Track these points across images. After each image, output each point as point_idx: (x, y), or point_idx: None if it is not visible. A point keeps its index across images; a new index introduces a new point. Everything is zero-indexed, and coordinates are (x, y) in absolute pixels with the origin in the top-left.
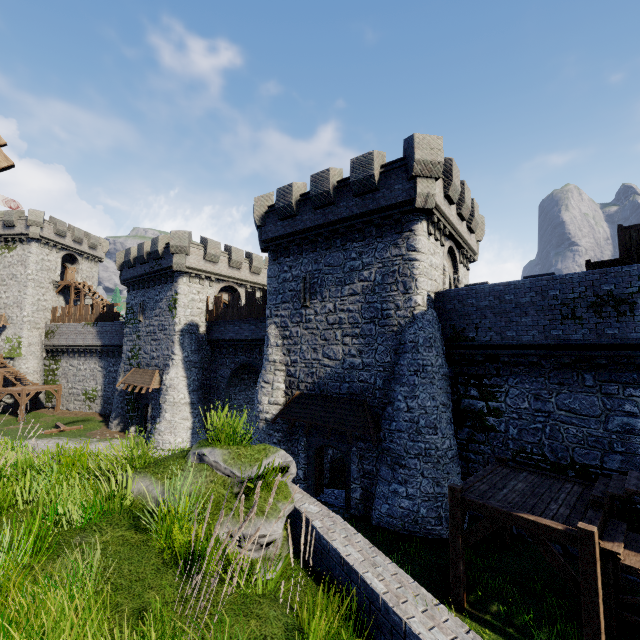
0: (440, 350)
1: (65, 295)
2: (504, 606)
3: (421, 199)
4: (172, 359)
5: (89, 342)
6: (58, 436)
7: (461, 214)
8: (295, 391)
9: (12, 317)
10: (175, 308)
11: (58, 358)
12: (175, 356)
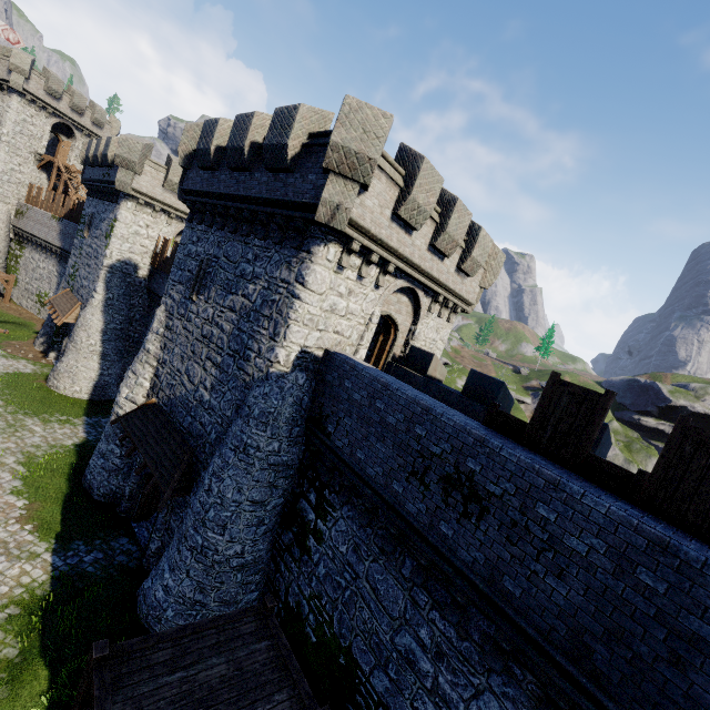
0: (282, 432)
1: (50, 173)
2: None
3: (326, 210)
4: (92, 296)
5: (51, 239)
6: None
7: (436, 247)
8: (154, 397)
9: None
10: (110, 237)
11: (23, 245)
12: (96, 294)
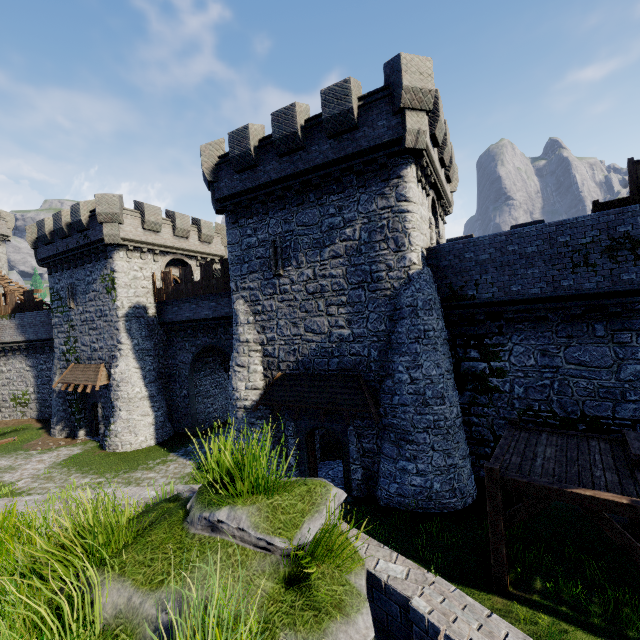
0: (440, 312)
1: None
2: (546, 580)
3: (411, 137)
4: (119, 349)
5: (8, 338)
6: None
7: (443, 159)
8: (276, 372)
9: None
10: (114, 289)
11: None
12: (122, 345)
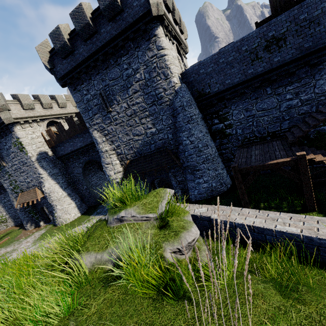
0: (195, 105)
1: None
2: (265, 203)
3: (154, 8)
4: (41, 178)
5: None
6: None
7: (175, 19)
8: (126, 161)
9: None
10: (23, 148)
11: None
12: (42, 175)
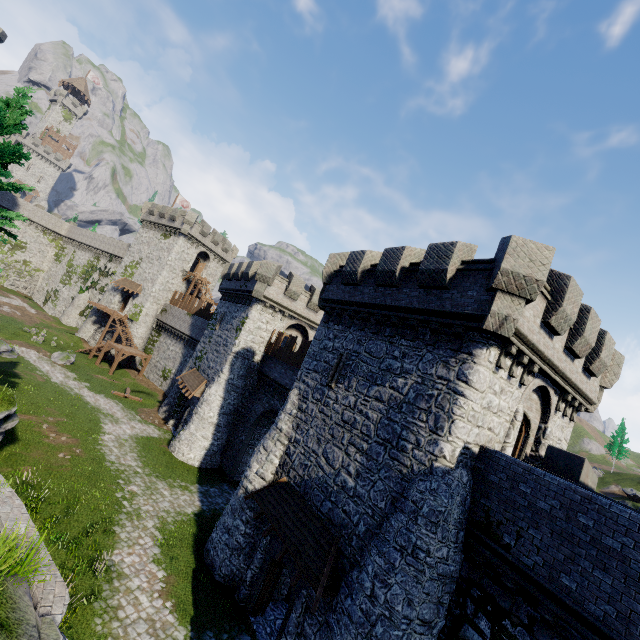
0: (450, 535)
1: (188, 284)
2: None
3: (494, 320)
4: (219, 376)
5: (183, 329)
6: (119, 401)
7: (572, 349)
8: (284, 475)
9: (145, 289)
10: (240, 330)
11: (161, 333)
12: (222, 374)
